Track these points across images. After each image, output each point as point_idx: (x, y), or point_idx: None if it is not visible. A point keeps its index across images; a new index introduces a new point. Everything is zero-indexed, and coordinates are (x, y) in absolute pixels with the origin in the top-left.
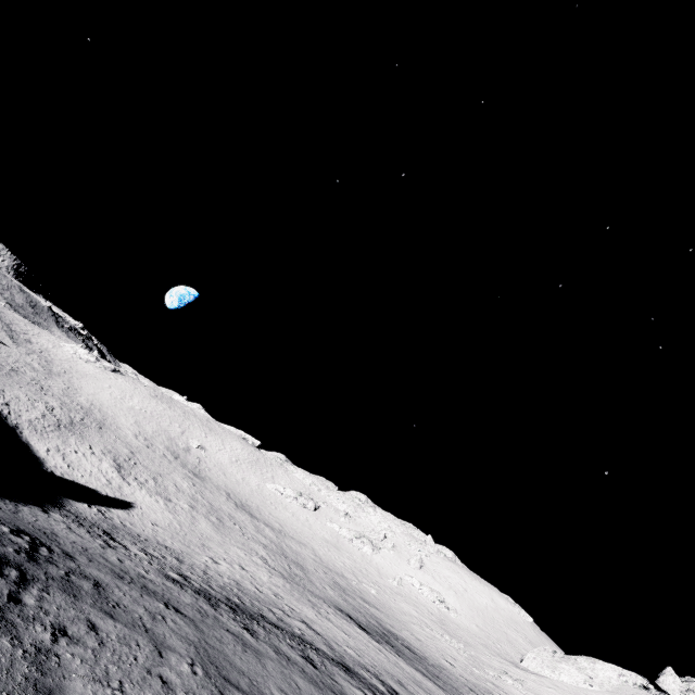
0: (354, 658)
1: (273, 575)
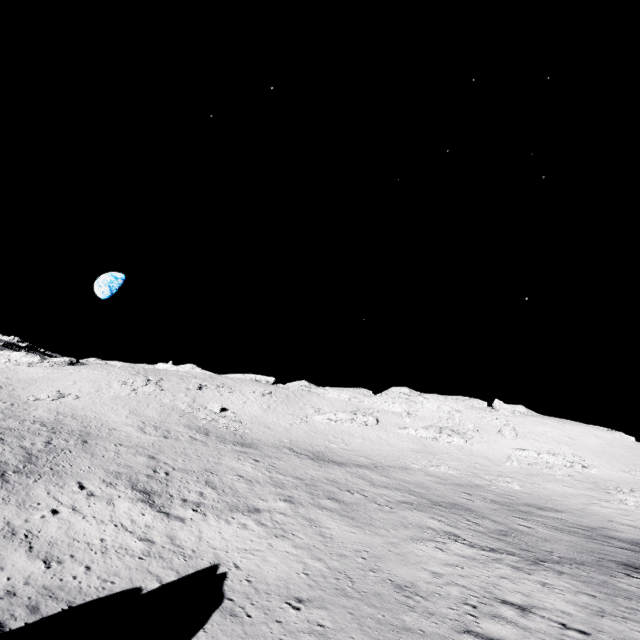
0: None
1: (527, 572)
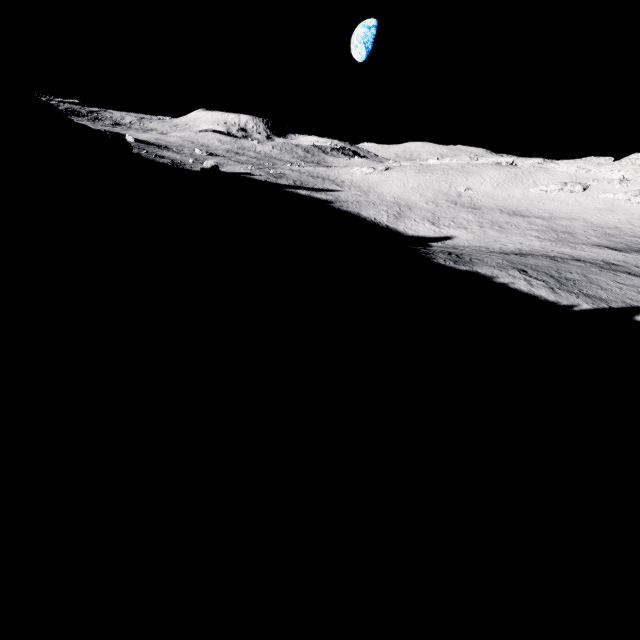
0: (589, 258)
1: (542, 242)
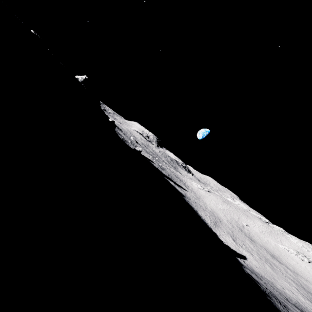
0: None
1: (304, 298)
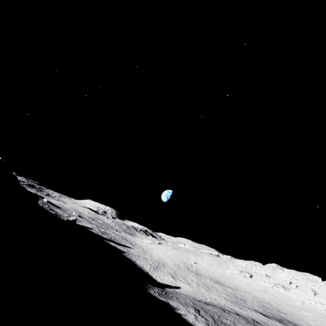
0: (245, 315)
1: (227, 301)
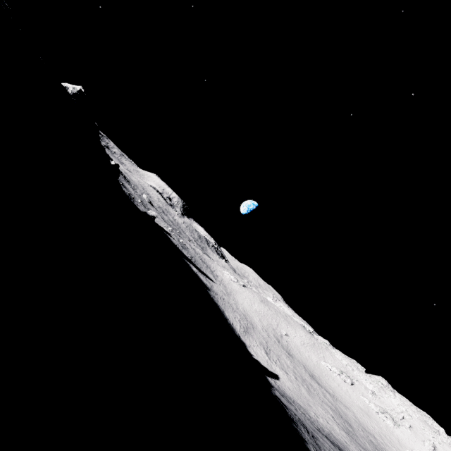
0: None
1: (339, 428)
